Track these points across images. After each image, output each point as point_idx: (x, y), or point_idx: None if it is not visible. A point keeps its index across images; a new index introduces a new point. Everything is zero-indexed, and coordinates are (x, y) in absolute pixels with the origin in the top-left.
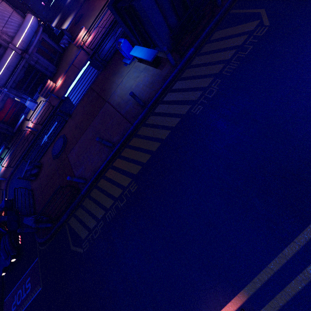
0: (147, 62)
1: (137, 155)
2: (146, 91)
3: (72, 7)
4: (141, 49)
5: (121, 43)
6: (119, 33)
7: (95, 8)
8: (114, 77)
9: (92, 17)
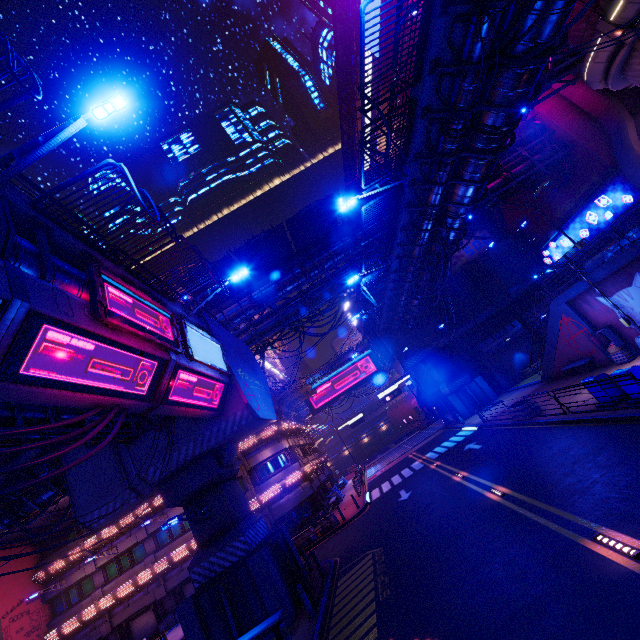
0: None
1: None
2: None
3: None
4: (246, 634)
5: None
6: None
7: None
8: None
9: None
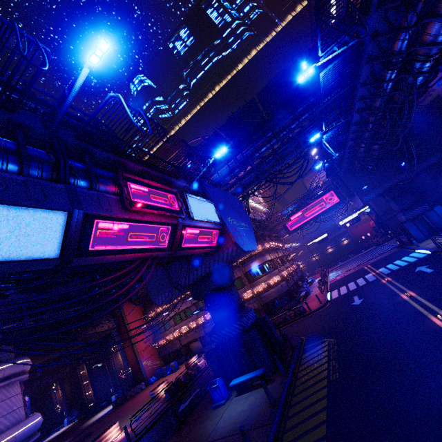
0: (251, 390)
1: (307, 438)
2: (267, 399)
3: (58, 441)
4: (244, 376)
5: (218, 379)
6: (197, 392)
7: (125, 415)
8: (205, 422)
9: (118, 422)
